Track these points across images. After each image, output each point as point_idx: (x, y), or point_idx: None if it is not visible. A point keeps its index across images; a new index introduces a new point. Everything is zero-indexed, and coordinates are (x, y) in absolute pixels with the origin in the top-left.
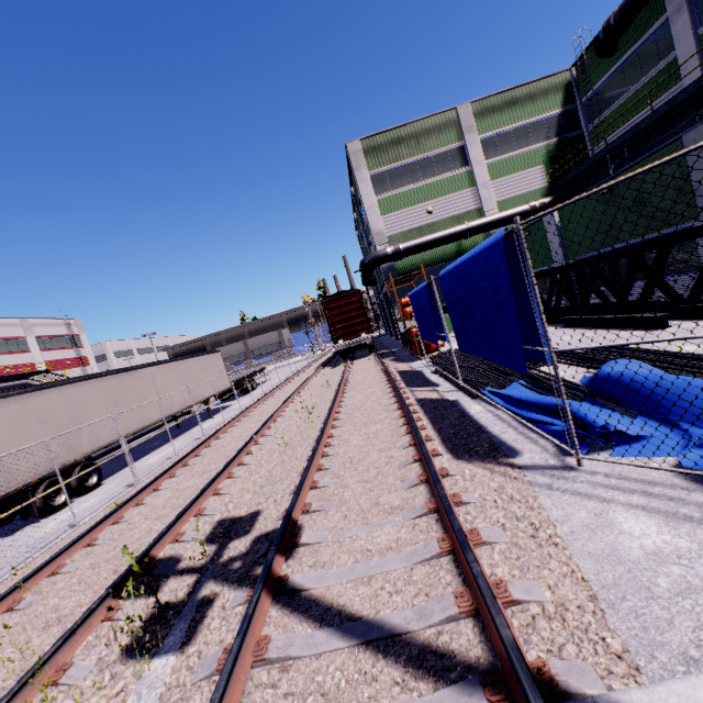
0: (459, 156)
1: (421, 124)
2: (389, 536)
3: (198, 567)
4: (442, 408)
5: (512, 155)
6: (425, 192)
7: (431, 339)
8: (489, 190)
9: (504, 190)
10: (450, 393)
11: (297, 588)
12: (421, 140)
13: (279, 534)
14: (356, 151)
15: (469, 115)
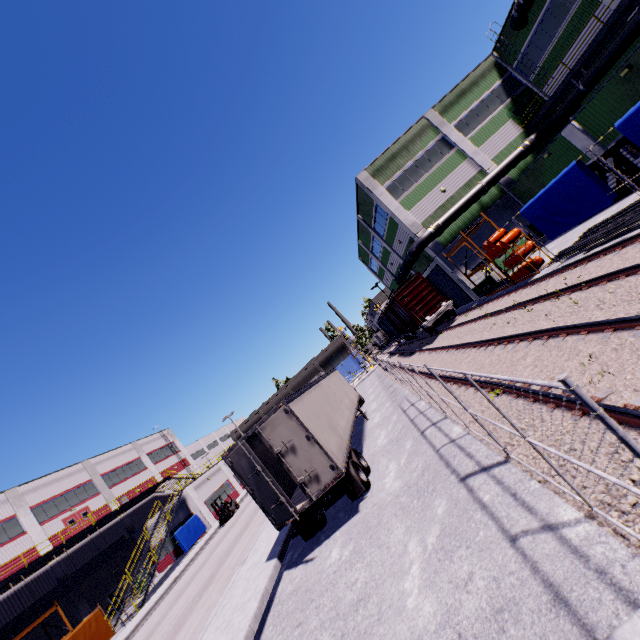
0: (443, 145)
1: (404, 139)
2: None
3: None
4: None
5: (483, 125)
6: (432, 180)
7: (583, 217)
8: (480, 155)
9: (491, 150)
10: None
11: None
12: (409, 148)
13: None
14: (366, 178)
15: (436, 116)
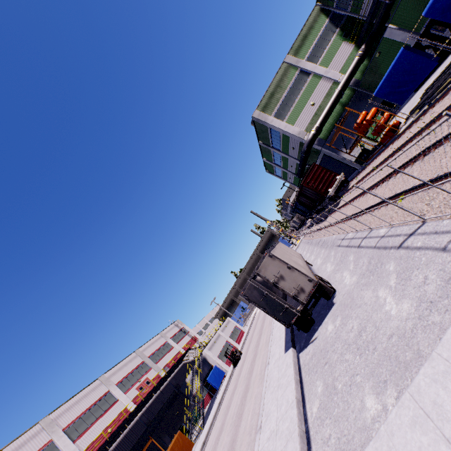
0: (303, 75)
1: (275, 81)
2: None
3: None
4: None
5: (325, 52)
6: (303, 100)
7: (419, 81)
8: (330, 72)
9: (337, 66)
10: None
11: None
12: (280, 85)
13: None
14: (258, 114)
15: (292, 58)
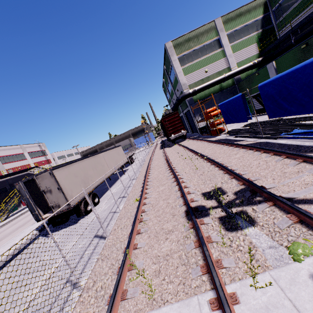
0: (217, 43)
1: (198, 30)
2: (311, 178)
3: (216, 206)
4: (264, 144)
5: (241, 40)
6: (203, 62)
7: (237, 121)
8: (232, 58)
9: (239, 57)
10: (258, 140)
11: (290, 198)
12: (199, 38)
13: (258, 185)
14: (170, 46)
15: (220, 23)
